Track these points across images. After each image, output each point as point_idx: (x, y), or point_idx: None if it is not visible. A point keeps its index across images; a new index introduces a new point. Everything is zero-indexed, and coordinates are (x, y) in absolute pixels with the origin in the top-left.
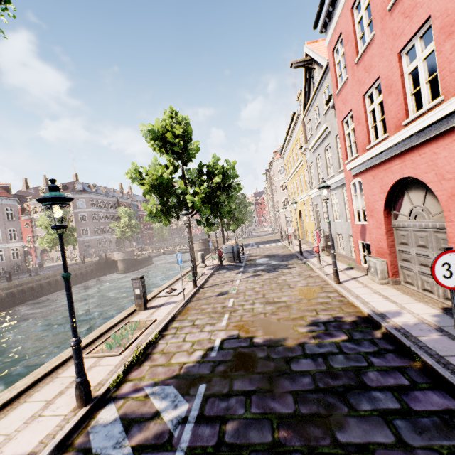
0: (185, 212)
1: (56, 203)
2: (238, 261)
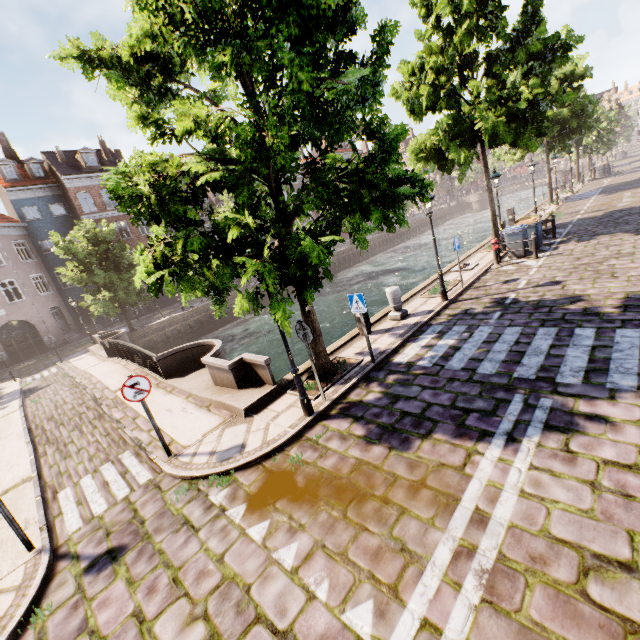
0: (581, 149)
1: (571, 153)
2: (607, 175)
